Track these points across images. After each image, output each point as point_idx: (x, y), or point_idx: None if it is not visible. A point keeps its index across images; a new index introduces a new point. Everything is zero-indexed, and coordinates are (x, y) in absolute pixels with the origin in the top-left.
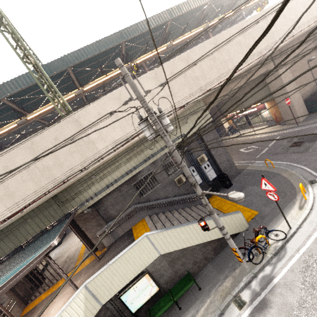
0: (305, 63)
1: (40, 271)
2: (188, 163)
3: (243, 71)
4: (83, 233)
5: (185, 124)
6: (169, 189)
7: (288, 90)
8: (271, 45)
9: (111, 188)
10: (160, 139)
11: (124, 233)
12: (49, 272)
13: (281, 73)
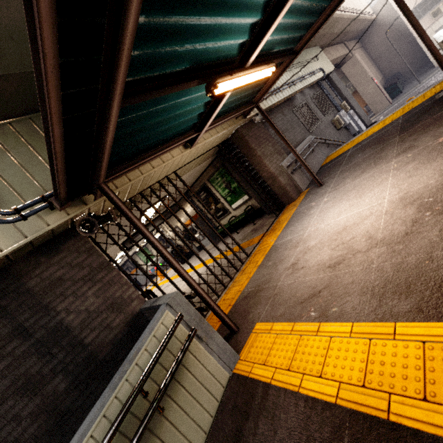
0: (365, 63)
1: (199, 242)
2: (334, 109)
3: (352, 16)
4: (253, 174)
5: (316, 61)
6: (331, 132)
7: (369, 74)
8: (357, 10)
9: (278, 98)
10: (302, 64)
11: (316, 173)
12: (216, 247)
13: (357, 58)
